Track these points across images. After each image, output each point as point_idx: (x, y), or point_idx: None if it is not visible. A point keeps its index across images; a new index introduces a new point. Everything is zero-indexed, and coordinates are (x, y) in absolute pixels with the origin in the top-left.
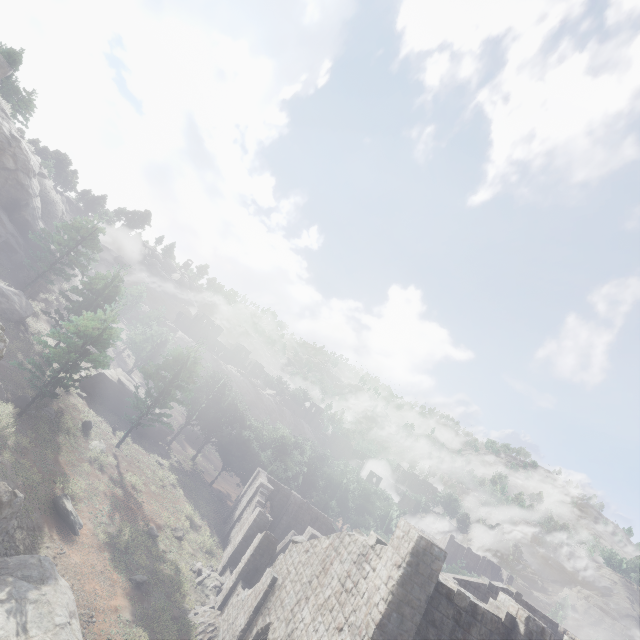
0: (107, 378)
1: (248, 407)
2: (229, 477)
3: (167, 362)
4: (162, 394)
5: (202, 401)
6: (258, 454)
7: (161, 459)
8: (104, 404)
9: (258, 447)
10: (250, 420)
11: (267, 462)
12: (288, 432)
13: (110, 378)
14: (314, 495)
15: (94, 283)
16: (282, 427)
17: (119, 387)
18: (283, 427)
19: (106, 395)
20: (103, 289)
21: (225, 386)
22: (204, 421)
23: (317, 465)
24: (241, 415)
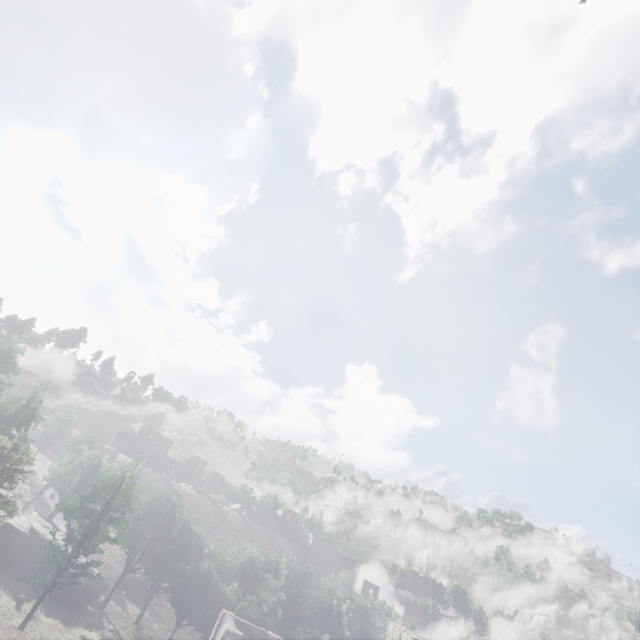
0: (14, 529)
1: (205, 529)
2: (188, 636)
3: (95, 489)
4: (87, 534)
5: (146, 534)
6: (222, 590)
7: (88, 632)
8: (7, 568)
9: (222, 581)
10: (209, 546)
11: (234, 599)
12: (257, 551)
13: (18, 528)
14: (300, 631)
15: (3, 409)
16: (249, 546)
17: (31, 539)
18: (250, 545)
19: (11, 554)
20: (14, 414)
21: (174, 508)
22: (149, 561)
23: (298, 587)
24: (197, 542)
